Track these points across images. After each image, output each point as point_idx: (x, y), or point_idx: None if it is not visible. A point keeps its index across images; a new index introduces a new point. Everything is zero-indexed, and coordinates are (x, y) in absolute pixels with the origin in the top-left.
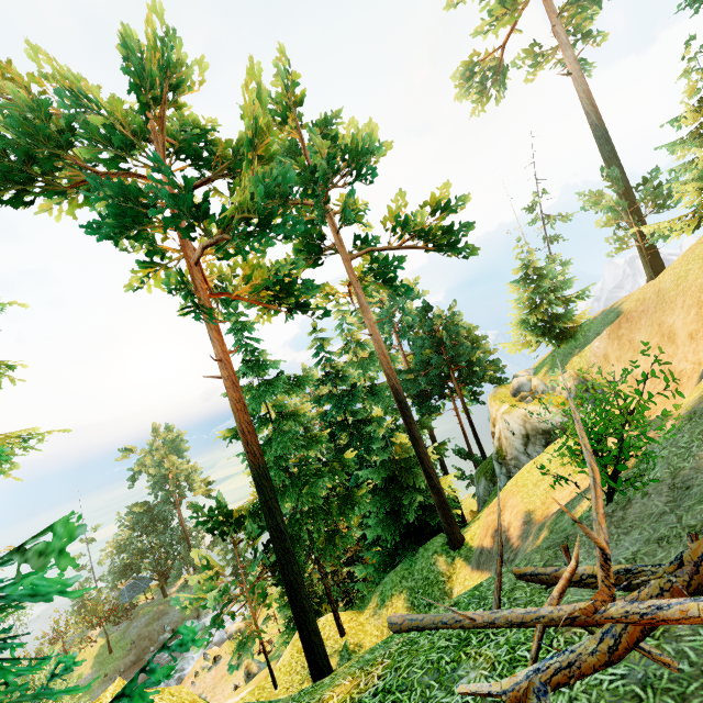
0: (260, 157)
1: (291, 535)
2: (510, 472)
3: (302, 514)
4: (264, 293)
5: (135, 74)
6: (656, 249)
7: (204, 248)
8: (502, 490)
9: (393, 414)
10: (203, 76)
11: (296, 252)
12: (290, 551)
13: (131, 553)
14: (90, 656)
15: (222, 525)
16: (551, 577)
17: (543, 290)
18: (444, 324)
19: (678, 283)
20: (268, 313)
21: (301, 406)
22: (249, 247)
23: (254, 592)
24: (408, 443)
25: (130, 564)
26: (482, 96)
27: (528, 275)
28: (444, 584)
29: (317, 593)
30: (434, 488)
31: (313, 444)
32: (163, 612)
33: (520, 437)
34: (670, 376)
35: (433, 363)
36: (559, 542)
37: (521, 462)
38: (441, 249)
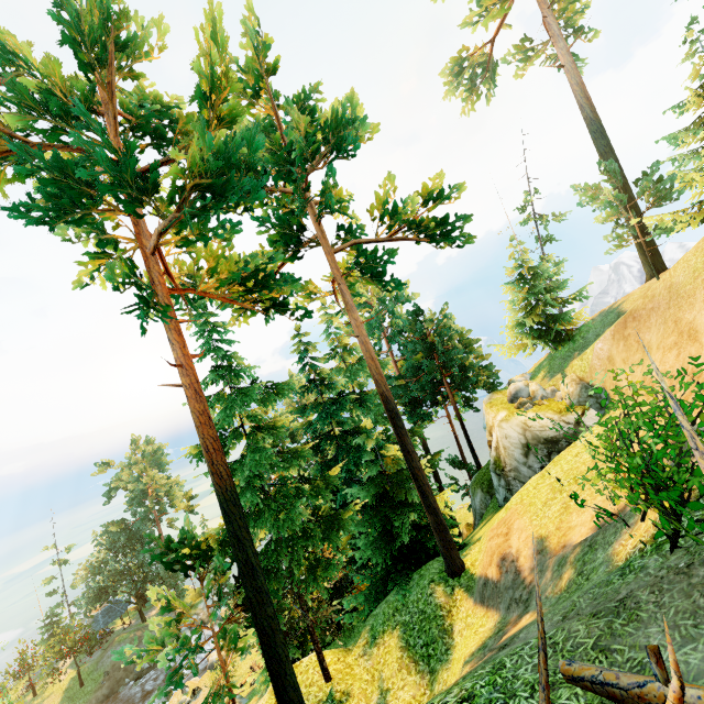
0: (217, 116)
1: (267, 567)
2: (509, 485)
3: (281, 541)
4: (235, 290)
5: (72, 25)
6: (657, 246)
7: (160, 234)
8: (505, 508)
9: (384, 423)
10: (162, 40)
11: (272, 243)
12: (263, 591)
13: (106, 575)
14: (59, 690)
15: (185, 558)
16: (632, 695)
17: (538, 291)
18: (435, 328)
19: (695, 276)
20: (244, 314)
21: (280, 418)
22: (215, 234)
23: (224, 635)
24: (399, 455)
25: (105, 587)
26: (472, 92)
27: (523, 275)
28: (443, 620)
29: (298, 633)
30: (430, 507)
31: (293, 460)
32: (140, 638)
33: (519, 447)
34: (696, 378)
35: (424, 368)
36: (611, 607)
37: (521, 474)
38: (433, 241)
